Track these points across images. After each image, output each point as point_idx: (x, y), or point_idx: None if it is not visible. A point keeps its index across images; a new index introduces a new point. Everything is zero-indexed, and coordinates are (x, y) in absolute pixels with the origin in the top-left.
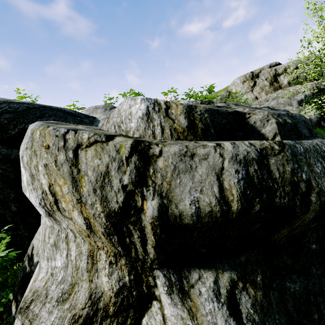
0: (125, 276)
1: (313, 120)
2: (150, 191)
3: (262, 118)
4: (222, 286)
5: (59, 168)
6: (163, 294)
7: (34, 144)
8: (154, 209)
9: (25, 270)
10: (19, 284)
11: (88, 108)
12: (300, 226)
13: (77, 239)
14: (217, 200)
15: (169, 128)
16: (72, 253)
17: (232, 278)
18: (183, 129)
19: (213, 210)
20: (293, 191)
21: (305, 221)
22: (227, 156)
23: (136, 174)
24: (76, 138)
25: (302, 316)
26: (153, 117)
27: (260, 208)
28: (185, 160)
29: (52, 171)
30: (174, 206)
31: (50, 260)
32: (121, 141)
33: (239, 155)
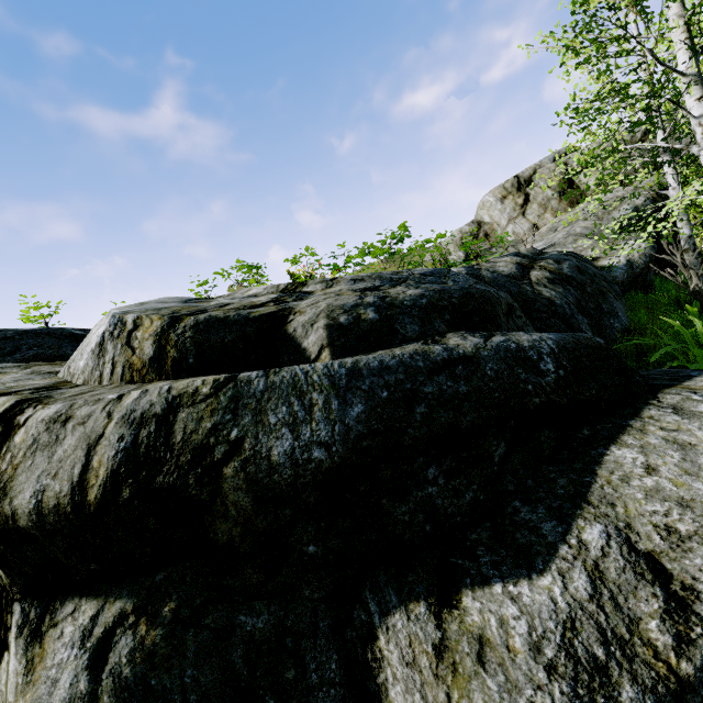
0: None
1: (636, 262)
2: None
3: (308, 320)
4: (101, 623)
5: None
6: (13, 639)
7: None
8: None
9: None
10: None
11: None
12: (253, 515)
13: None
14: (72, 487)
15: (123, 364)
16: None
17: (125, 610)
18: (143, 363)
19: (61, 504)
20: (194, 461)
21: (248, 507)
22: (118, 414)
23: None
24: None
25: (260, 674)
26: (107, 347)
27: (132, 494)
28: (53, 429)
29: None
30: (8, 502)
31: None
32: None
33: (137, 411)
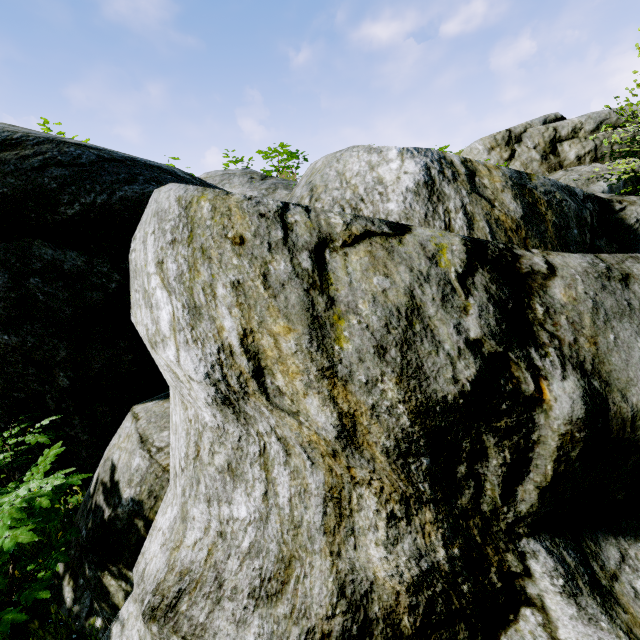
0: (436, 548)
1: None
2: (550, 358)
3: None
4: None
5: (276, 292)
6: (553, 594)
7: (199, 232)
8: (575, 403)
9: (100, 515)
10: (86, 543)
11: (208, 174)
12: None
13: (294, 460)
14: None
15: (484, 218)
16: (281, 489)
17: None
18: (515, 222)
19: None
20: None
21: None
22: None
23: (500, 317)
24: (315, 223)
25: None
26: (442, 190)
27: None
28: (613, 289)
29: (255, 300)
30: (619, 397)
31: (214, 503)
32: (433, 237)
33: None
